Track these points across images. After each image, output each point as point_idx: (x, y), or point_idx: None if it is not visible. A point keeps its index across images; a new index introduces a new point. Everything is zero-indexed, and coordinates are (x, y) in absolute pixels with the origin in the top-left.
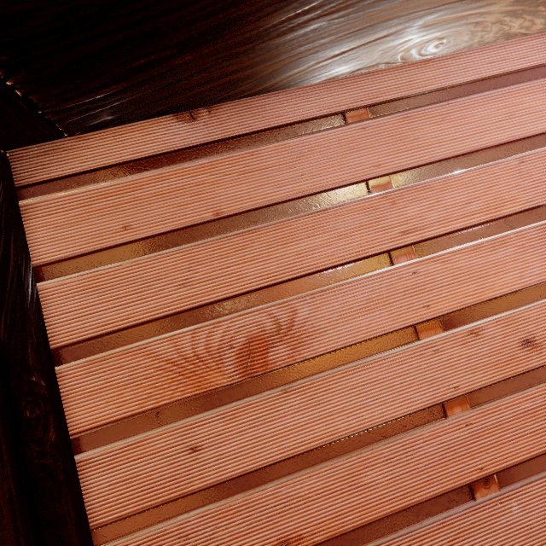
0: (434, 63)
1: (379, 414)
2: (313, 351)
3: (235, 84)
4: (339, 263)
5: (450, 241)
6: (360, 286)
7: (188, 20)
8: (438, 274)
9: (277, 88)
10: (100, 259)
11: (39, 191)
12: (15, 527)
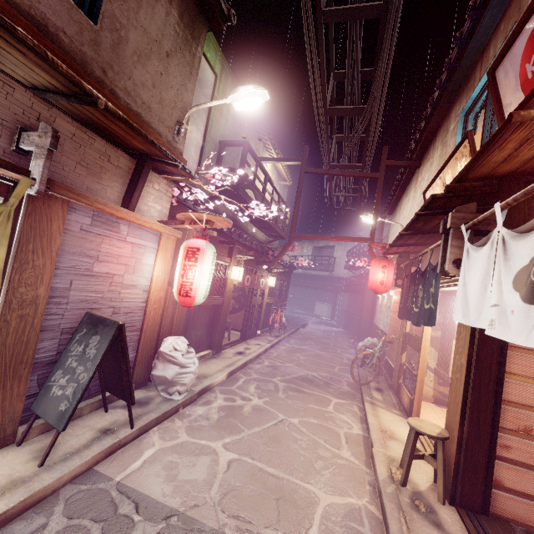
0: None
1: None
2: None
3: None
4: None
5: None
6: None
7: None
8: None
9: None
10: None
11: None
12: (493, 386)
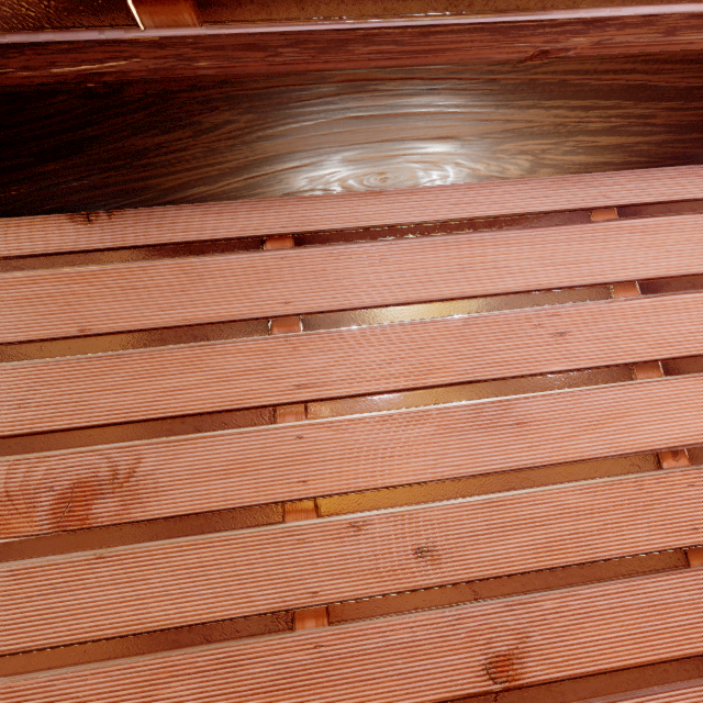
0: (386, 196)
1: (207, 608)
2: (147, 512)
3: (131, 193)
4: (210, 410)
5: (354, 405)
6: (227, 442)
7: (32, 136)
8: (329, 444)
9: (191, 201)
10: None
11: None
12: None
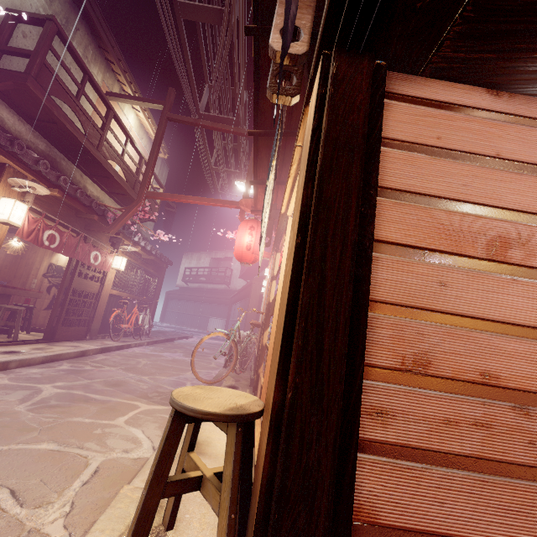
0: None
1: None
2: None
3: None
4: None
5: None
6: None
7: None
8: None
9: None
10: (417, 149)
11: (394, 98)
12: (352, 261)
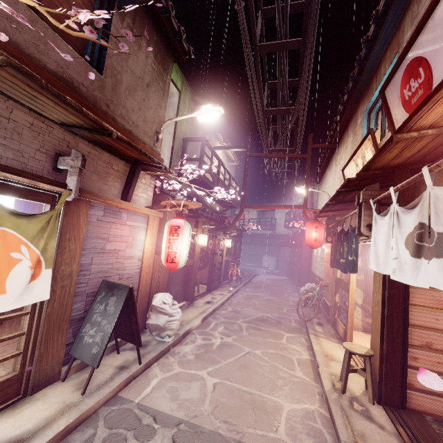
0: None
1: None
2: None
3: None
4: None
5: None
6: None
7: None
8: None
9: None
10: None
11: None
12: (402, 315)
